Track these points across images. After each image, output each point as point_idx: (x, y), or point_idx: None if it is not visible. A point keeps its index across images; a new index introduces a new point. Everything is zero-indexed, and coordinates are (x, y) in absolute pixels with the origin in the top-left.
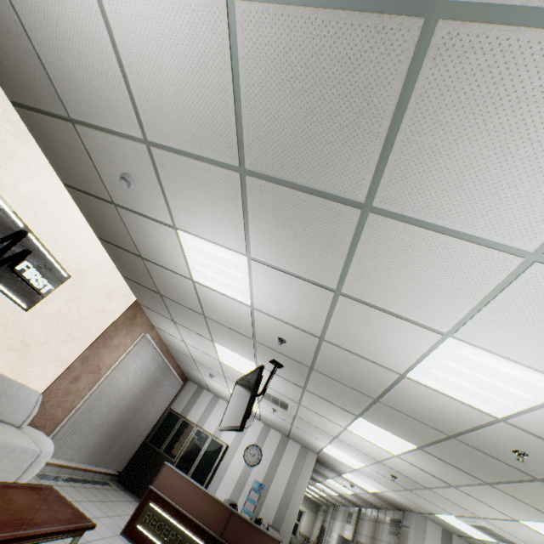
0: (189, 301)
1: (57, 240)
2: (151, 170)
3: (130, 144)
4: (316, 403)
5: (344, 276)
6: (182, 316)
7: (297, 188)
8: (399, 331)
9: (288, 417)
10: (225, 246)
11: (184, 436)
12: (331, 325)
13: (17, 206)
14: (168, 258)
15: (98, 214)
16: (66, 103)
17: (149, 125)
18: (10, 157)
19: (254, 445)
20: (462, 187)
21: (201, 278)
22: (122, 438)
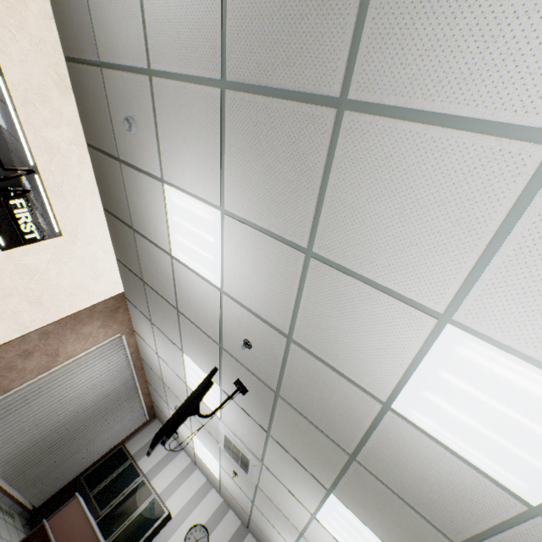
0: (166, 288)
1: (62, 194)
2: (150, 107)
3: (138, 78)
4: (281, 461)
5: (317, 225)
6: (158, 313)
7: (272, 95)
8: (381, 317)
9: (249, 489)
10: (203, 200)
11: (124, 483)
12: (301, 313)
13: (35, 146)
14: (154, 226)
15: (106, 177)
16: (99, 45)
17: (153, 50)
18: (47, 102)
19: (202, 526)
20: (454, 37)
21: (179, 251)
22: (54, 458)
